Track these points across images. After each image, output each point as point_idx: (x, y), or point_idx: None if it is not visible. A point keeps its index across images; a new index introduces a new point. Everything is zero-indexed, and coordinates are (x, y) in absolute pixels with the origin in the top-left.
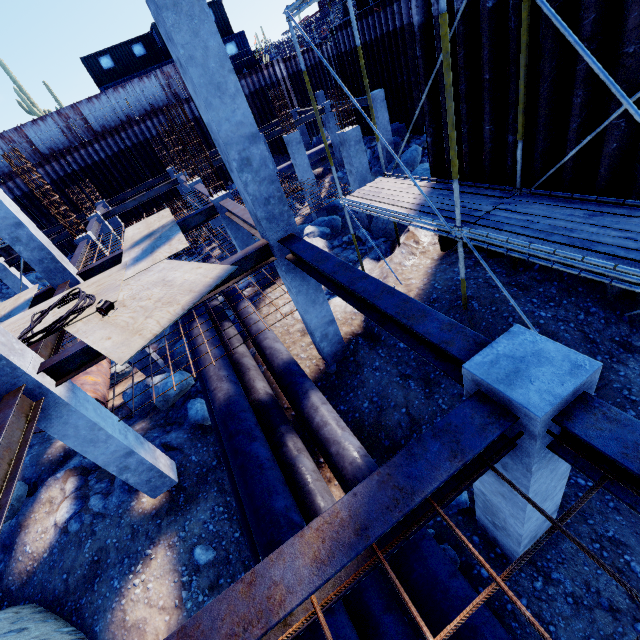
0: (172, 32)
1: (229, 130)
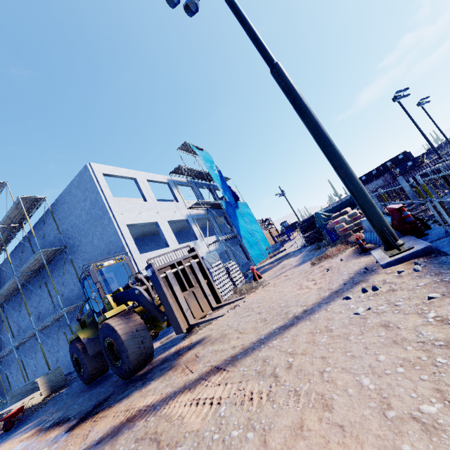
0: (401, 184)
1: (407, 190)
